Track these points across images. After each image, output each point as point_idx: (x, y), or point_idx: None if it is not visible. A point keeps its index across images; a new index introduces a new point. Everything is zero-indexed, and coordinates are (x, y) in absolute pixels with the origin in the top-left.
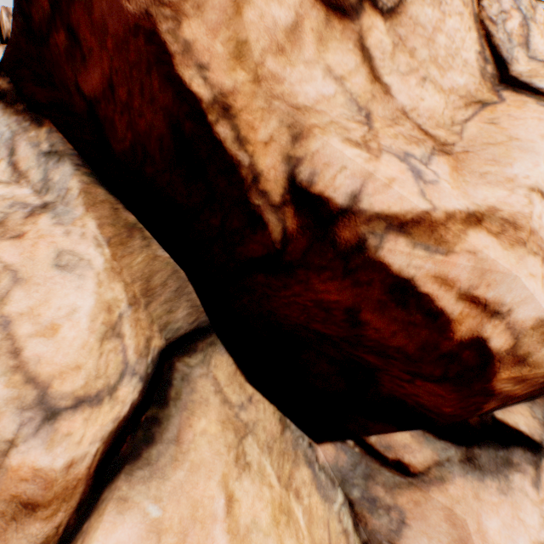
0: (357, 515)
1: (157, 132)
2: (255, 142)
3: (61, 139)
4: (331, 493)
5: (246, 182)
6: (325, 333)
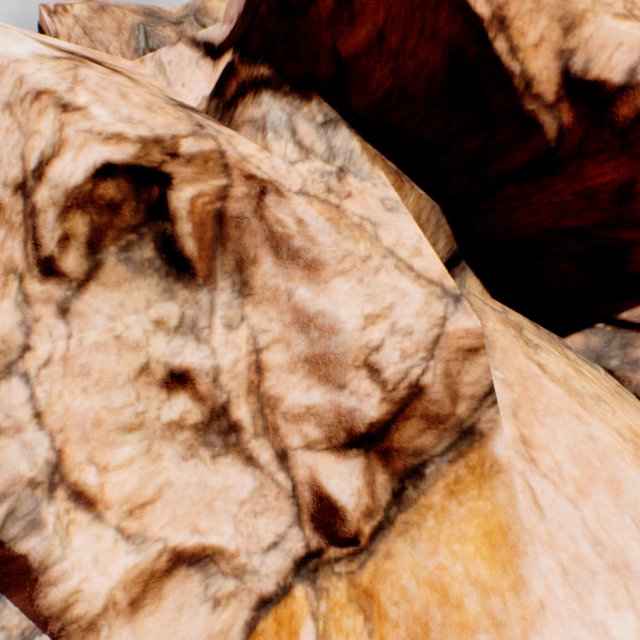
0: (618, 379)
1: (429, 69)
2: (524, 48)
3: (329, 108)
4: (593, 366)
5: (518, 91)
6: (575, 227)
